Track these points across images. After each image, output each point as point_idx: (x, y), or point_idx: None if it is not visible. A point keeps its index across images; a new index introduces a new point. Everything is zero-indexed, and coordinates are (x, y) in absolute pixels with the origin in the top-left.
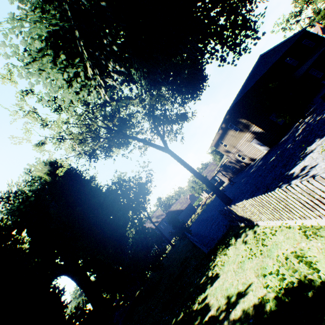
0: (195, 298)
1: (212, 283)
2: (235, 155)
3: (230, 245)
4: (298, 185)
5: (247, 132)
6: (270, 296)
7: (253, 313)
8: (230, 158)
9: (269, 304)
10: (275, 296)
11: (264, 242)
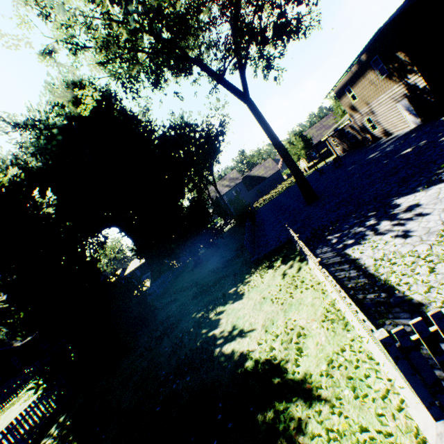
0: (217, 306)
1: (234, 301)
2: (363, 119)
3: (272, 267)
4: (330, 280)
5: (398, 83)
6: (255, 355)
7: (236, 359)
8: (354, 121)
9: (249, 363)
10: (256, 360)
11: (294, 292)
